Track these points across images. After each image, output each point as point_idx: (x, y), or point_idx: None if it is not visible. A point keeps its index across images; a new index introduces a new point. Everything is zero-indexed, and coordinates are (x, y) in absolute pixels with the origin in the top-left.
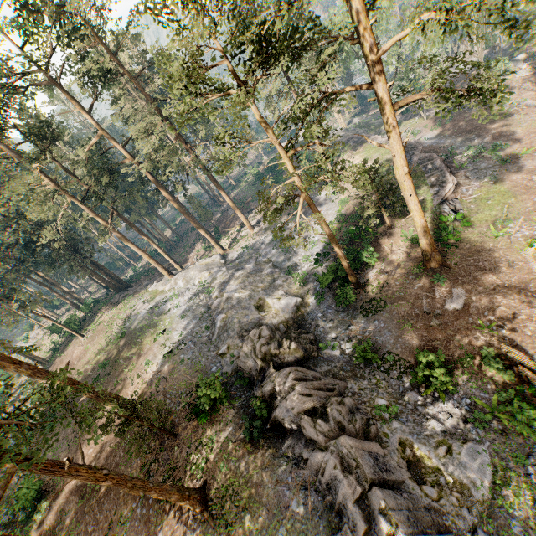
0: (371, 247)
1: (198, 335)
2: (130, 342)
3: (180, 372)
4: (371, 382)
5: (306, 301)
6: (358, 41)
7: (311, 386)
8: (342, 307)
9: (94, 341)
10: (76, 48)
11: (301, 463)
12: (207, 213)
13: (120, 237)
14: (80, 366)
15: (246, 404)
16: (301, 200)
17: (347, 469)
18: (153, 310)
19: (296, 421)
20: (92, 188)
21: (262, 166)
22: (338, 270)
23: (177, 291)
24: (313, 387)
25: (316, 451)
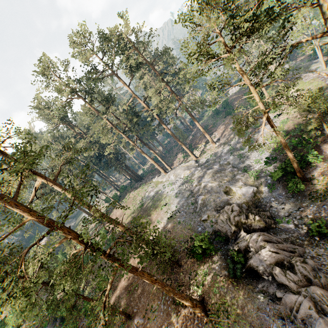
0: (315, 151)
1: (187, 208)
2: (146, 209)
3: (178, 228)
4: (326, 250)
5: (260, 189)
6: (318, 5)
7: (277, 247)
8: (292, 195)
9: (126, 207)
10: (125, 54)
11: (275, 300)
12: (184, 136)
13: (140, 151)
14: (121, 220)
15: (225, 253)
16: (264, 120)
17: (321, 311)
18: (158, 192)
19: (267, 269)
20: (128, 125)
21: (217, 105)
22: (287, 168)
23: (170, 182)
24: (278, 248)
25: (288, 293)
